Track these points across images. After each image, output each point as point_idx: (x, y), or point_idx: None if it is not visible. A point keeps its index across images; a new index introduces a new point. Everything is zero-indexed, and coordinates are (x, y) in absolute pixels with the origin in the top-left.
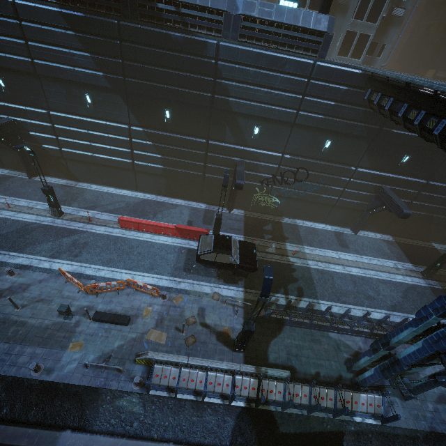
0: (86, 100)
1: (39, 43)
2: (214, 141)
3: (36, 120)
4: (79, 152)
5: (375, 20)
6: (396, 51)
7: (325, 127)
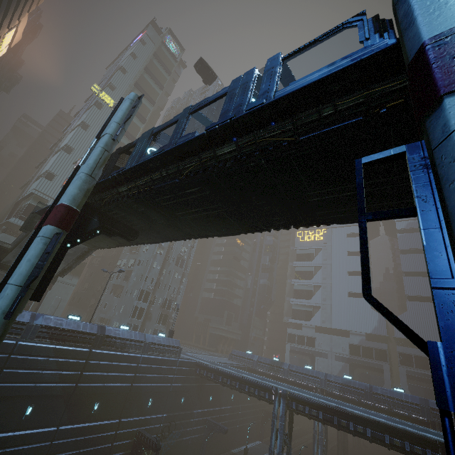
0: (27, 411)
1: (13, 368)
2: (124, 419)
3: None
4: None
5: (165, 324)
6: None
7: (182, 390)
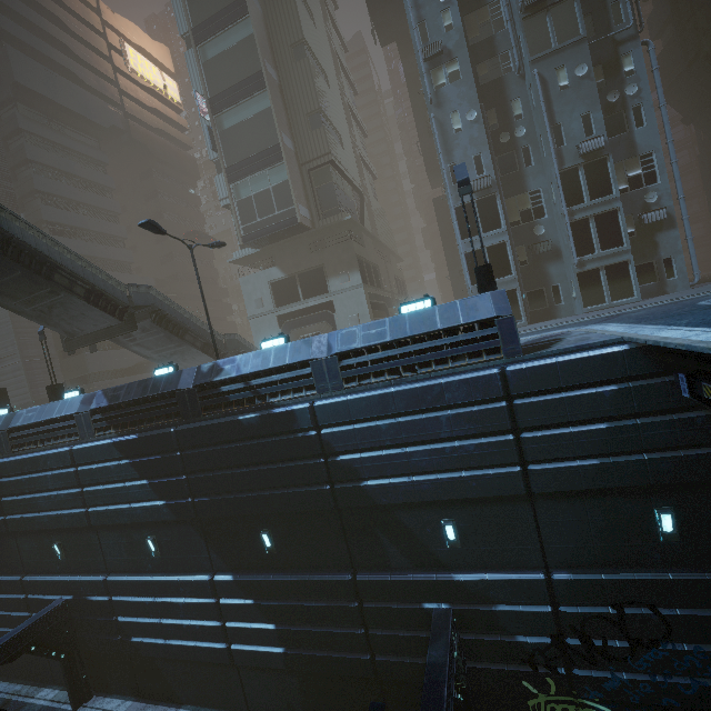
0: (150, 545)
1: (96, 485)
2: (366, 573)
3: (92, 593)
4: (145, 639)
5: (619, 242)
6: (707, 247)
7: (621, 483)
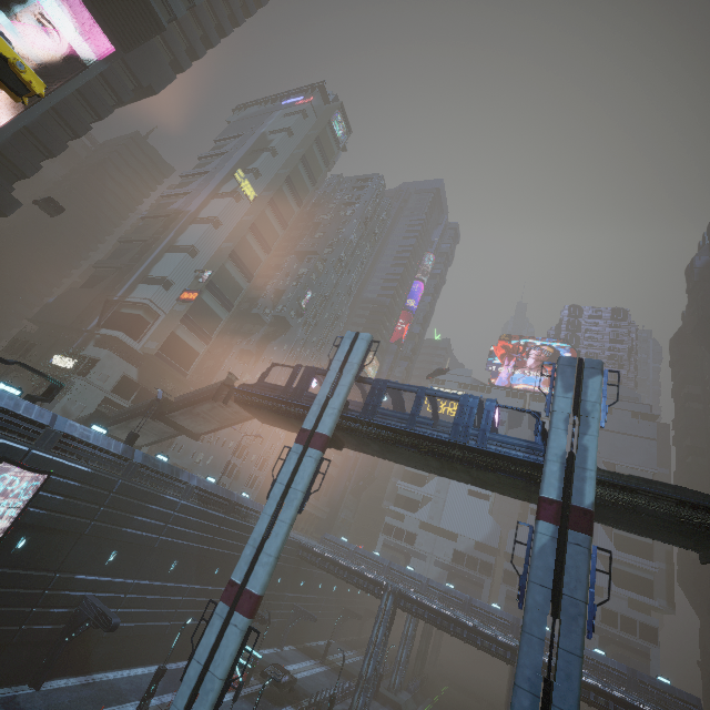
0: (174, 565)
1: (172, 525)
2: None
3: (113, 592)
4: (127, 624)
5: (253, 487)
6: None
7: (282, 570)
